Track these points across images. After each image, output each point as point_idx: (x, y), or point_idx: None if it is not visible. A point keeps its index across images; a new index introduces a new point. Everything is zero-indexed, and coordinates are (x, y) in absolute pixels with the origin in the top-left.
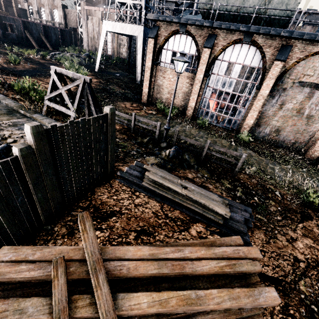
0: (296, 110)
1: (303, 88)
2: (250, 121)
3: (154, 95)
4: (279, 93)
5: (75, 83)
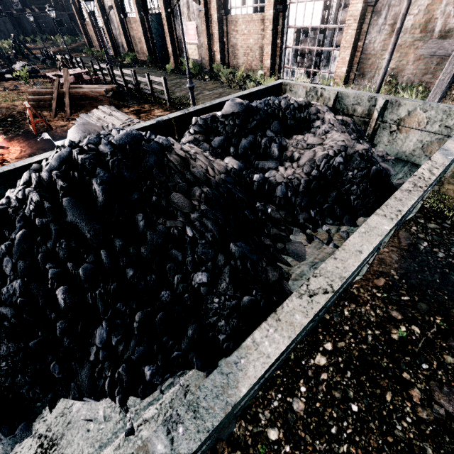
0: (118, 27)
1: (112, 11)
2: (110, 44)
3: (94, 45)
4: (111, 18)
5: (12, 38)
